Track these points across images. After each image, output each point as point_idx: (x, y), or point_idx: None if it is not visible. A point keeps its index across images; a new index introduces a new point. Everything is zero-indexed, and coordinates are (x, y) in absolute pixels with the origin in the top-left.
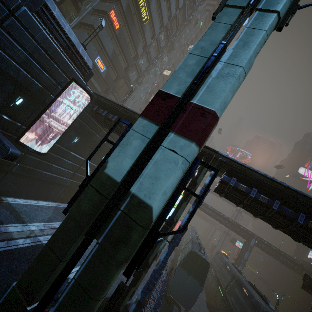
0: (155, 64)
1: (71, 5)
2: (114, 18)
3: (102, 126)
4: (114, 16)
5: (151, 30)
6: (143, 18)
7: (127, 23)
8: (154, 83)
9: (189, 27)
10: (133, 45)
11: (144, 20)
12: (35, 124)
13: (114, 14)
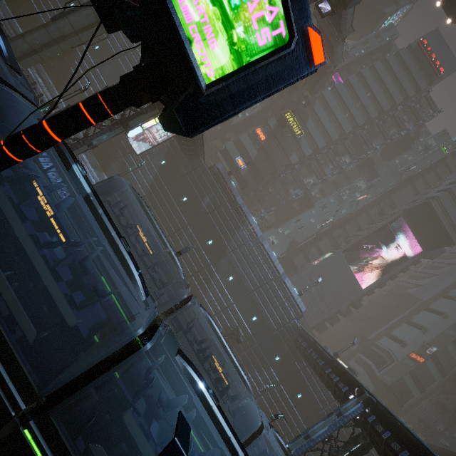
0: (338, 187)
1: (233, 135)
2: (261, 133)
3: (188, 162)
4: (260, 132)
5: (313, 145)
6: (295, 133)
7: (276, 137)
8: (341, 212)
9: (409, 152)
10: (285, 154)
11: (297, 134)
12: (143, 138)
13: (260, 131)
